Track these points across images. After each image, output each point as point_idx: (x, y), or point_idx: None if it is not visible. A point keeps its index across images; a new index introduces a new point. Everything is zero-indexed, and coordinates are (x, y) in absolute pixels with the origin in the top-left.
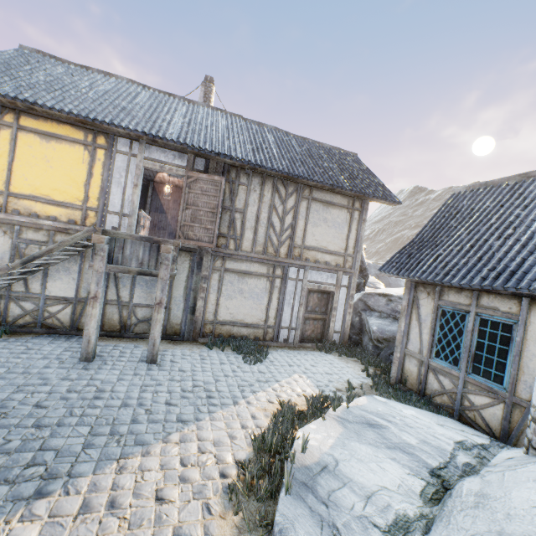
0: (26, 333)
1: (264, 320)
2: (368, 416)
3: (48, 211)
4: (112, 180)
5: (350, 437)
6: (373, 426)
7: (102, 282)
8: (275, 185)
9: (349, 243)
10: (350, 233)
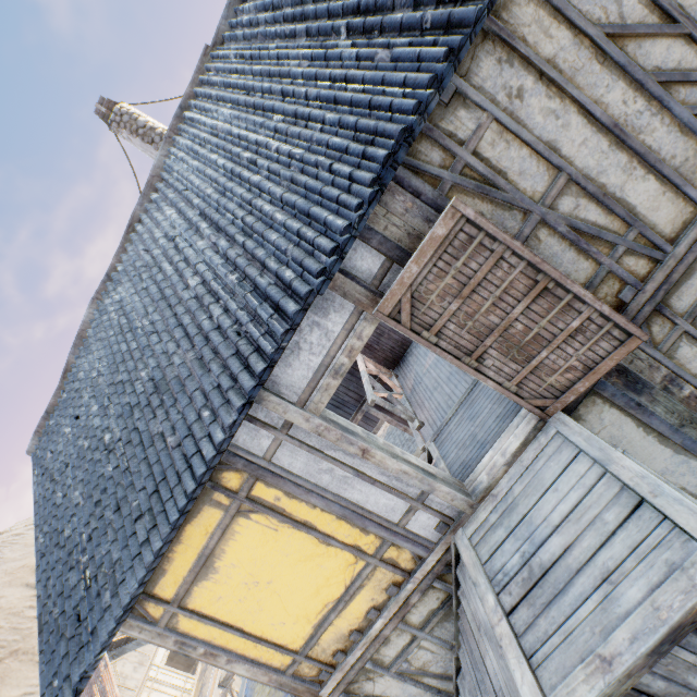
0: None
1: None
2: None
3: (355, 613)
4: (331, 492)
5: None
6: None
7: None
8: None
9: None
10: None
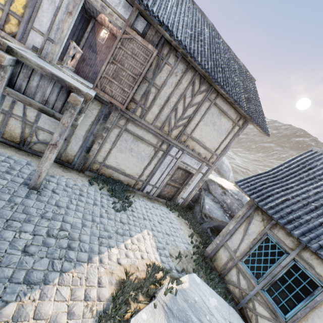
0: None
1: (139, 175)
2: (189, 313)
3: None
4: None
5: None
6: None
7: None
8: (193, 78)
9: (221, 146)
10: (225, 140)
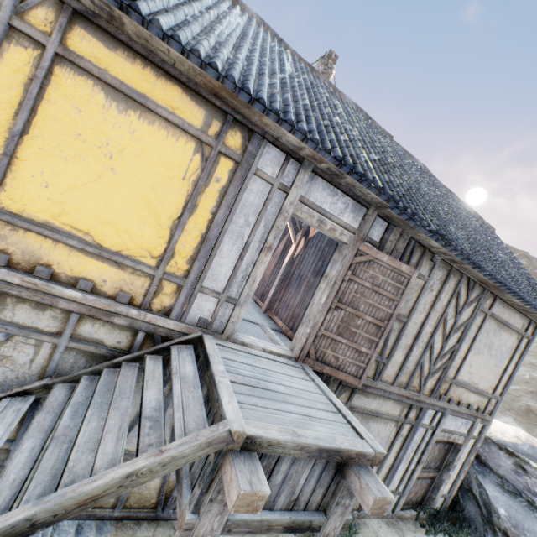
0: None
1: None
2: None
3: (79, 266)
4: (228, 227)
5: None
6: None
7: None
8: (458, 286)
9: (501, 380)
10: (507, 367)
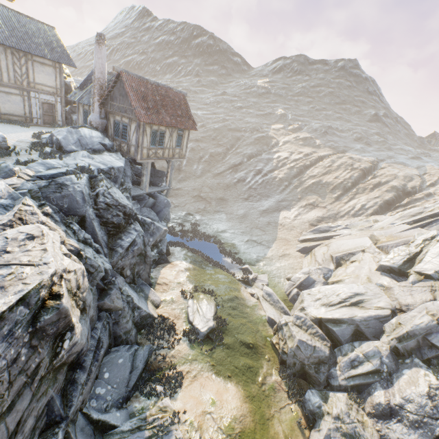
0: None
1: (24, 114)
2: None
3: None
4: None
5: None
6: None
7: None
8: (12, 52)
9: (57, 83)
10: (57, 78)
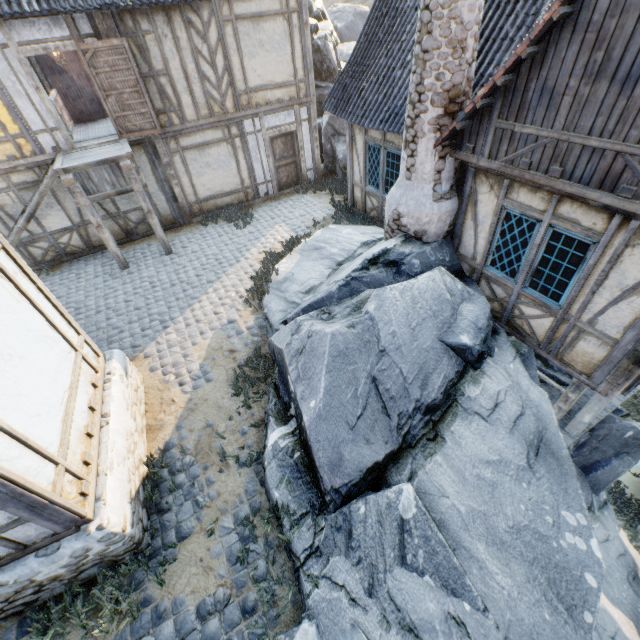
0: (60, 265)
1: (240, 184)
2: (316, 244)
3: None
4: (9, 92)
5: (303, 260)
6: (317, 250)
7: (96, 213)
8: (184, 17)
9: (297, 65)
10: (294, 50)
